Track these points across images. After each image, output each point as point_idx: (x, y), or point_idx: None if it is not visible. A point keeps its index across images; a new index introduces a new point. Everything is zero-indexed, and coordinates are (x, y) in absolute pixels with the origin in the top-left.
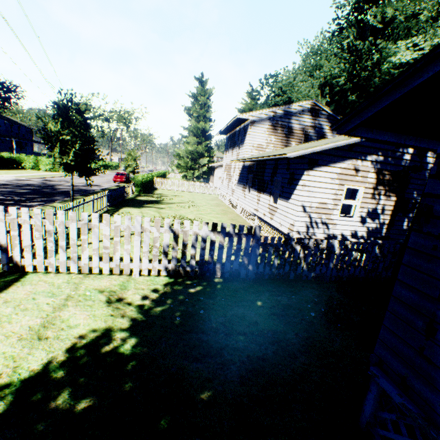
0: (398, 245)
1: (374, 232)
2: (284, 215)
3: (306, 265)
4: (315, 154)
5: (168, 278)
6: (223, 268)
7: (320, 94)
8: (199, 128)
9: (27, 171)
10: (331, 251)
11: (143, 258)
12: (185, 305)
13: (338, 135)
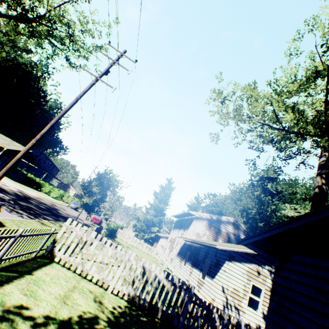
0: None
1: None
2: (209, 290)
3: None
4: (233, 251)
5: (127, 302)
6: (163, 310)
7: (240, 214)
8: (159, 206)
9: (43, 193)
10: None
11: (119, 279)
12: (137, 325)
13: None
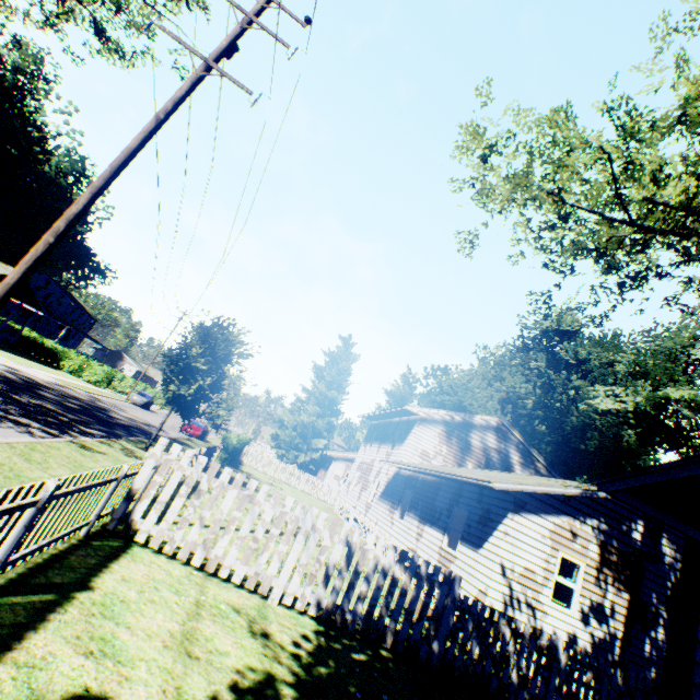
0: (649, 679)
1: (602, 648)
2: (469, 572)
3: (517, 671)
4: (522, 493)
5: (315, 621)
6: (396, 632)
7: (500, 409)
8: (328, 396)
9: (65, 373)
10: (553, 655)
11: (295, 573)
12: (356, 677)
13: (529, 471)
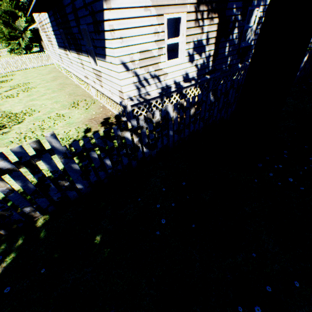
0: (229, 83)
1: (203, 69)
2: (110, 80)
3: (146, 146)
4: None
5: None
6: (39, 206)
7: None
8: None
9: None
10: (168, 119)
11: None
12: None
13: None
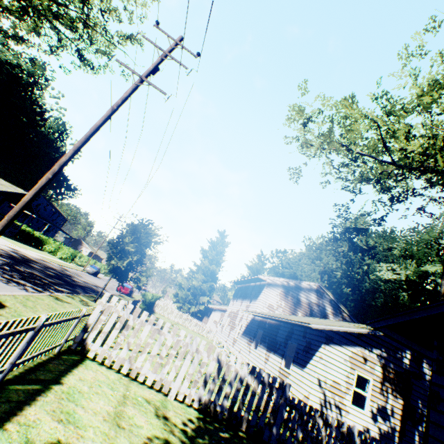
0: None
1: (386, 437)
2: (298, 383)
3: None
4: (331, 331)
5: (197, 411)
6: (249, 420)
7: (320, 278)
8: (210, 268)
9: (46, 253)
10: (351, 439)
11: (185, 379)
12: None
13: (338, 319)
